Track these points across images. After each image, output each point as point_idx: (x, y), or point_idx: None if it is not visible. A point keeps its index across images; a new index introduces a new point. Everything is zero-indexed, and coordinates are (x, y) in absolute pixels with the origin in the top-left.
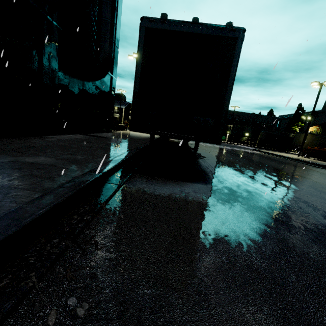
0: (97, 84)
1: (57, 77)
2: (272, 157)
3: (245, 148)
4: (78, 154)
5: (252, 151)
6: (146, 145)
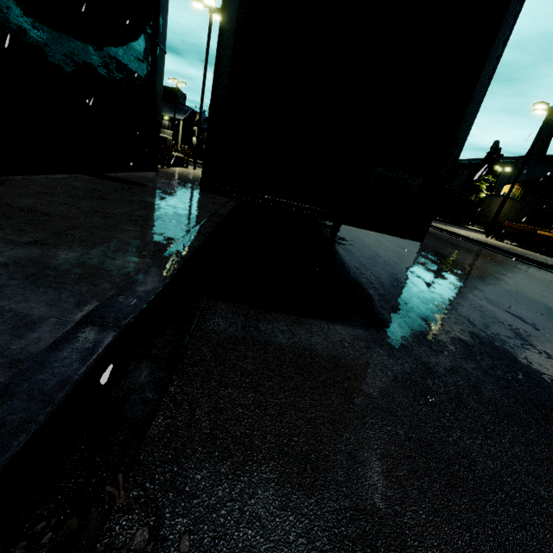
0: (120, 57)
1: (6, 20)
2: (449, 237)
3: None
4: (61, 243)
5: None
6: (231, 210)
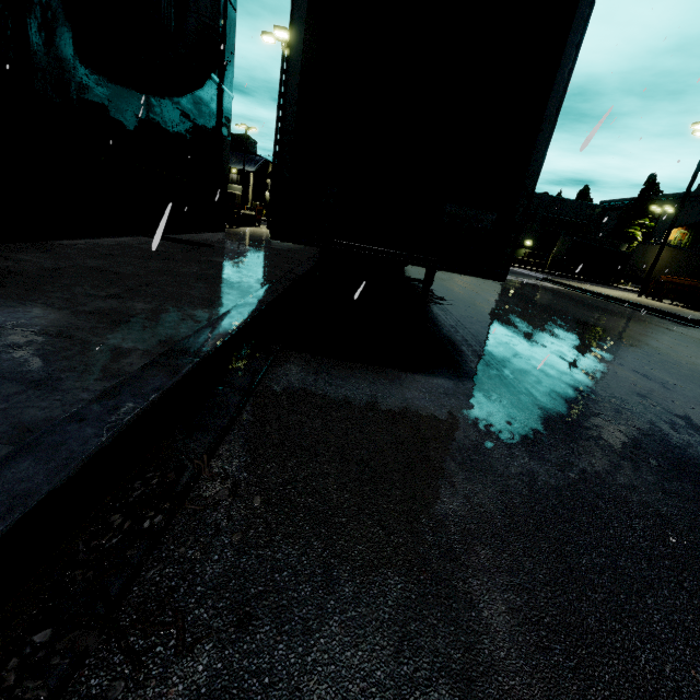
0: (183, 107)
1: (73, 80)
2: (586, 298)
3: (525, 275)
4: (136, 297)
5: (541, 282)
6: (309, 269)
